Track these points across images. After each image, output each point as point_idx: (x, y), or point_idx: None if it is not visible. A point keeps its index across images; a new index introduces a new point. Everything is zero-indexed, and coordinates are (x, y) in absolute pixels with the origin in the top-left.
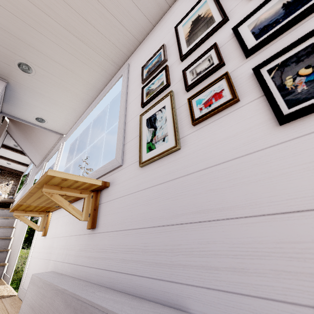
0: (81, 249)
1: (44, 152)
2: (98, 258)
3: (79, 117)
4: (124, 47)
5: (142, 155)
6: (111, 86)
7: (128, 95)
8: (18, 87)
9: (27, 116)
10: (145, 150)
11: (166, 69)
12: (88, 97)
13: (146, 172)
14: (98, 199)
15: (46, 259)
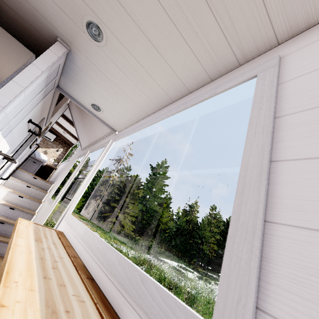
0: None
1: (92, 139)
2: None
3: (141, 119)
4: (286, 18)
5: None
6: (217, 91)
7: (277, 132)
8: (81, 59)
9: (83, 98)
10: None
11: None
12: (165, 96)
13: None
14: None
15: None
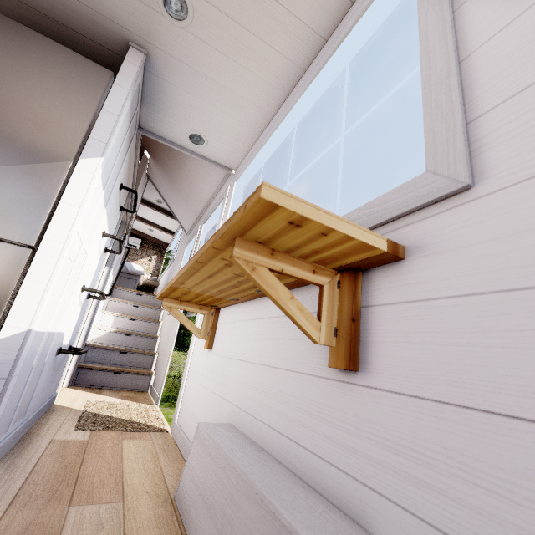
0: (308, 410)
1: (198, 208)
2: (388, 469)
3: (264, 128)
4: None
5: None
6: (364, 5)
7: None
8: (164, 62)
9: (176, 132)
10: None
11: None
12: (291, 68)
13: None
14: (358, 292)
15: (215, 393)
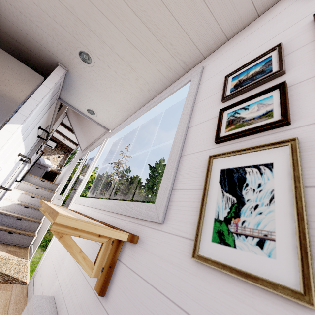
0: (82, 308)
1: (90, 140)
2: None
3: (127, 117)
4: (203, 43)
5: (202, 237)
6: (172, 91)
7: (193, 112)
8: (76, 76)
9: (80, 105)
10: (210, 234)
11: (281, 89)
12: (142, 98)
13: (203, 280)
14: (118, 250)
15: (55, 270)
